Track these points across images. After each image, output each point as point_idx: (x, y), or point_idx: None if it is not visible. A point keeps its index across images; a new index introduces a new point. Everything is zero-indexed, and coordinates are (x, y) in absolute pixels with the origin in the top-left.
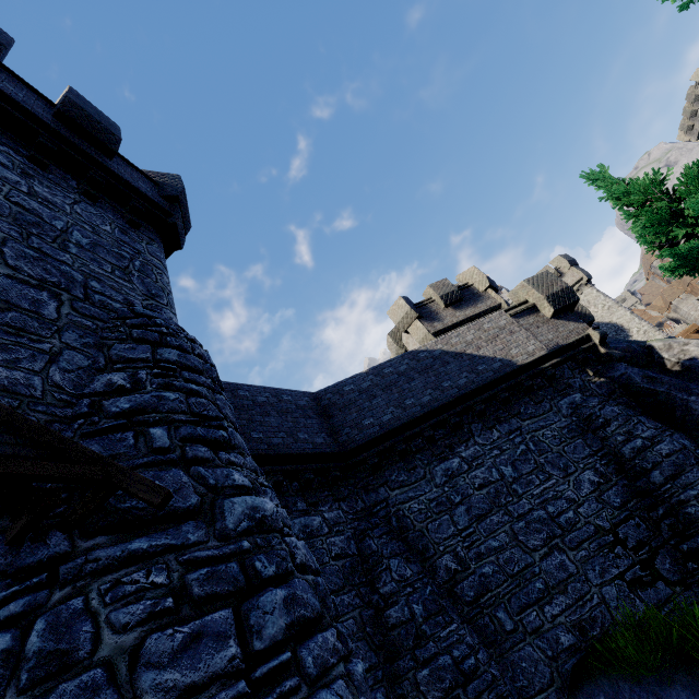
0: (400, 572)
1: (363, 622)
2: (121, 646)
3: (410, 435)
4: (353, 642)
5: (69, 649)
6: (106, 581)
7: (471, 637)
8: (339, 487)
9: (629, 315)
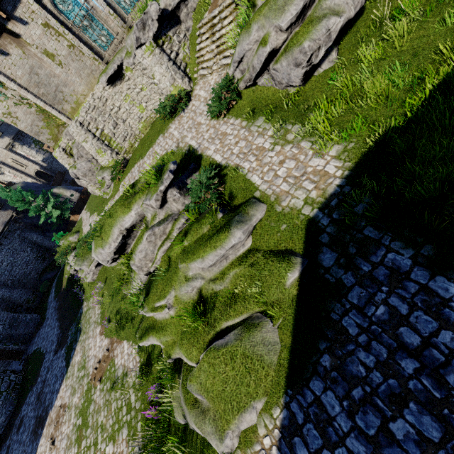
0: (2, 291)
1: (1, 301)
2: None
3: None
4: (2, 305)
5: None
6: None
7: (20, 289)
8: None
9: None
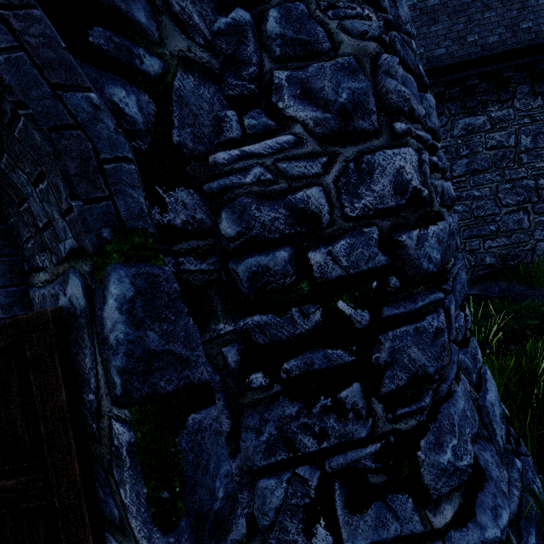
0: None
1: None
2: (364, 49)
3: (453, 78)
4: None
5: (310, 41)
6: (321, 1)
7: None
8: None
9: None
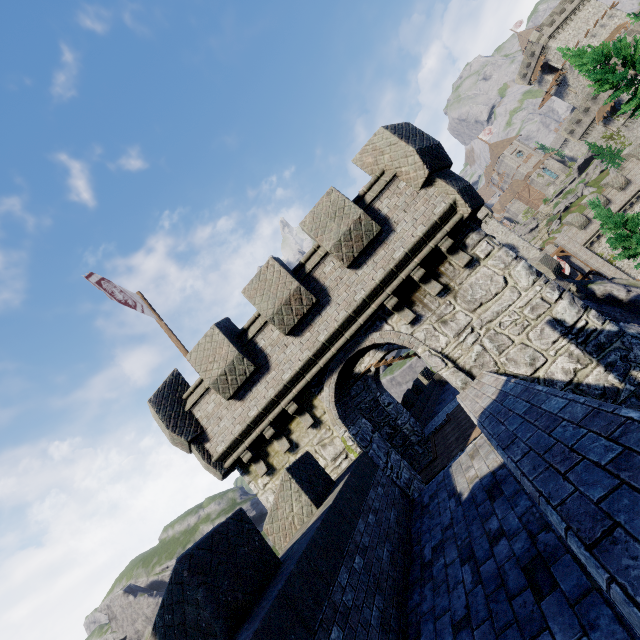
0: None
1: None
2: None
3: None
4: None
5: None
6: None
7: None
8: None
9: (517, 238)
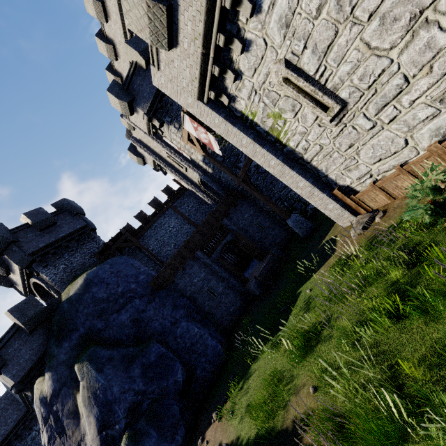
0: None
1: None
2: None
3: (31, 408)
4: None
5: None
6: None
7: None
8: (35, 417)
9: None
